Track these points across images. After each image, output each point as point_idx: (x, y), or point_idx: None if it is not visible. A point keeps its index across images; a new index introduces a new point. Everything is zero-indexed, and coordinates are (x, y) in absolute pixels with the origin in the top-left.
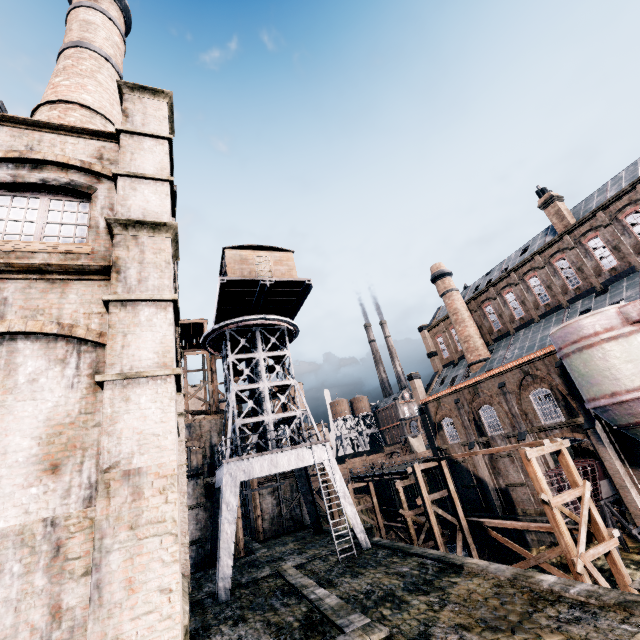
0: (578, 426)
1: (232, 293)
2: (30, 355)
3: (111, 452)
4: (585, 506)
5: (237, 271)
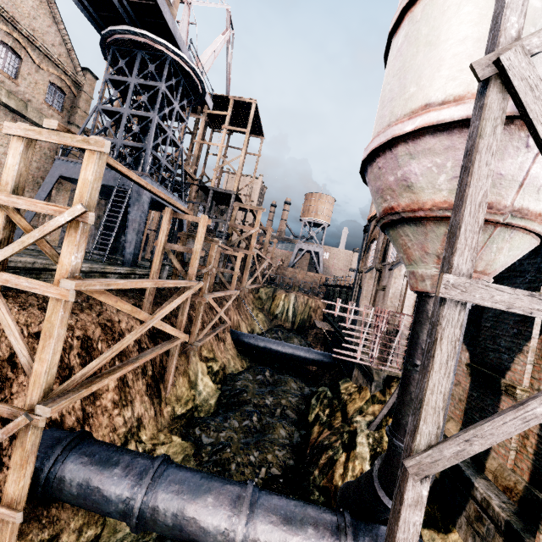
0: None
1: None
2: None
3: None
4: (43, 228)
5: None
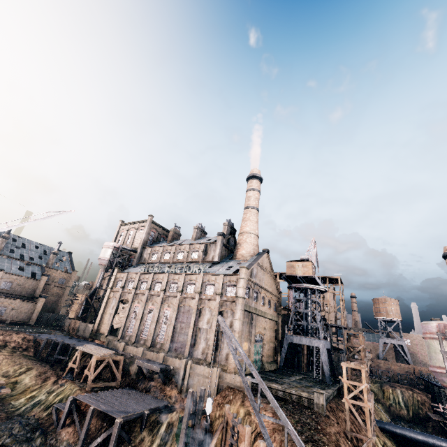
0: None
1: (289, 277)
2: (229, 313)
3: (233, 328)
4: (358, 389)
5: (289, 271)
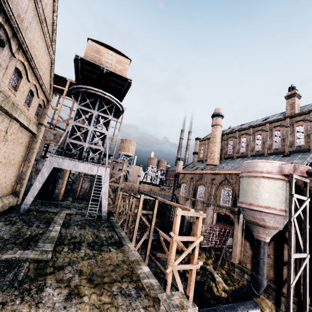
0: (234, 211)
1: (85, 69)
2: None
3: None
4: (192, 246)
5: (91, 56)
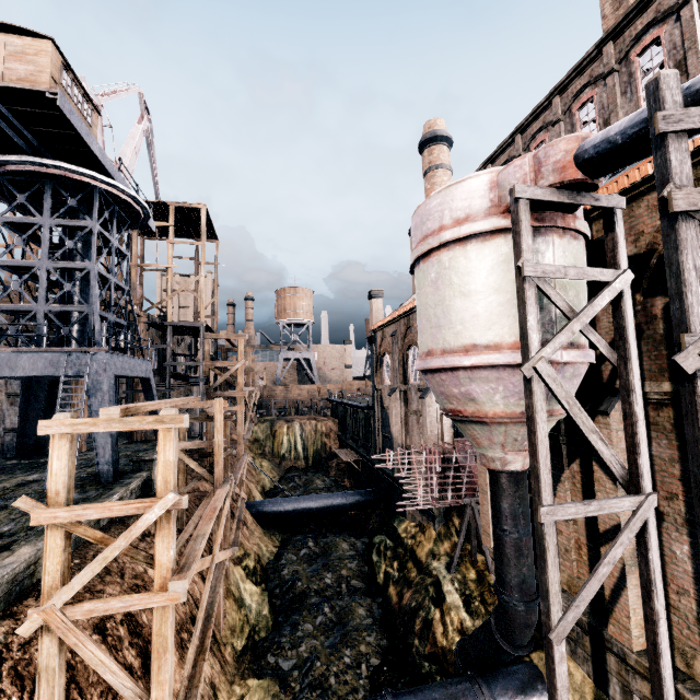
0: None
1: None
2: None
3: None
4: (130, 533)
5: None
